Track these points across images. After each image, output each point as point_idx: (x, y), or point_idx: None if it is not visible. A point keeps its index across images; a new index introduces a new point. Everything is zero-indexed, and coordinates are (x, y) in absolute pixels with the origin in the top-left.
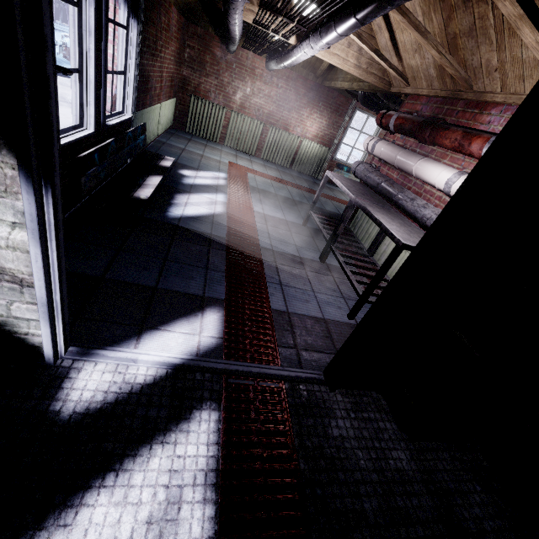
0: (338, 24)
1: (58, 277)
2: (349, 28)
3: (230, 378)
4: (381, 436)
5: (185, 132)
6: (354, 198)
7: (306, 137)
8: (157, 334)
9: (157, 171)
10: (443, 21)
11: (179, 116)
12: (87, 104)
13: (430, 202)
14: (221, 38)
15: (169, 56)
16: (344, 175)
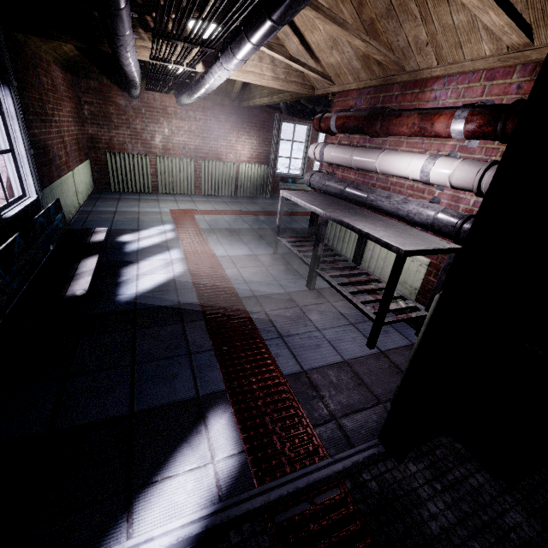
0: (250, 33)
1: None
2: (266, 34)
3: (276, 515)
4: (482, 501)
5: (111, 192)
6: (325, 213)
7: (242, 161)
8: (154, 493)
9: (89, 251)
10: (355, 9)
11: (99, 177)
12: None
13: (403, 194)
14: (119, 86)
15: (66, 118)
16: (290, 187)
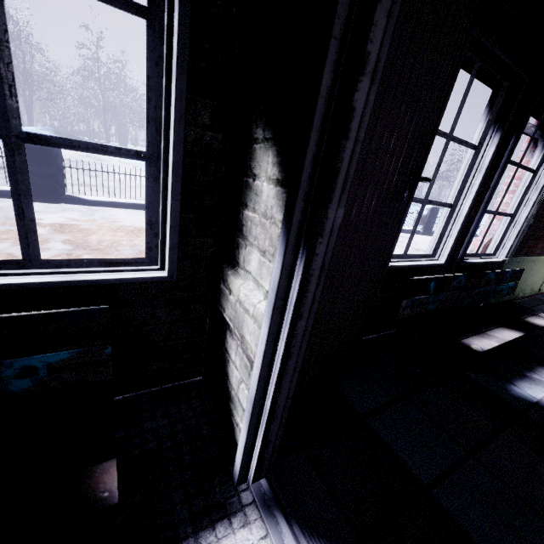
0: None
1: (277, 376)
2: None
3: None
4: None
5: None
6: None
7: None
8: None
9: (515, 325)
10: None
11: None
12: (447, 236)
13: None
14: None
15: None
16: None
